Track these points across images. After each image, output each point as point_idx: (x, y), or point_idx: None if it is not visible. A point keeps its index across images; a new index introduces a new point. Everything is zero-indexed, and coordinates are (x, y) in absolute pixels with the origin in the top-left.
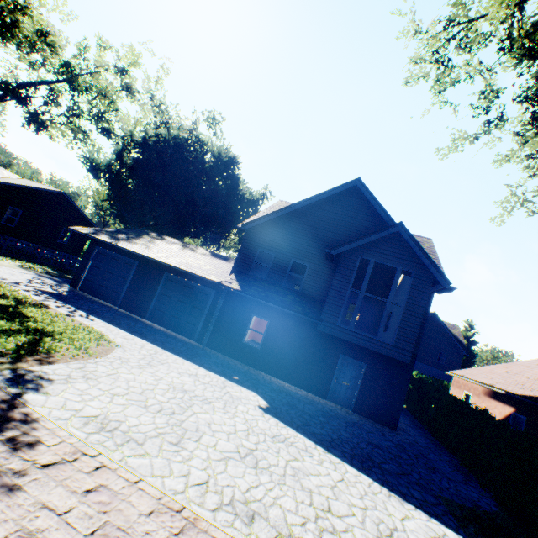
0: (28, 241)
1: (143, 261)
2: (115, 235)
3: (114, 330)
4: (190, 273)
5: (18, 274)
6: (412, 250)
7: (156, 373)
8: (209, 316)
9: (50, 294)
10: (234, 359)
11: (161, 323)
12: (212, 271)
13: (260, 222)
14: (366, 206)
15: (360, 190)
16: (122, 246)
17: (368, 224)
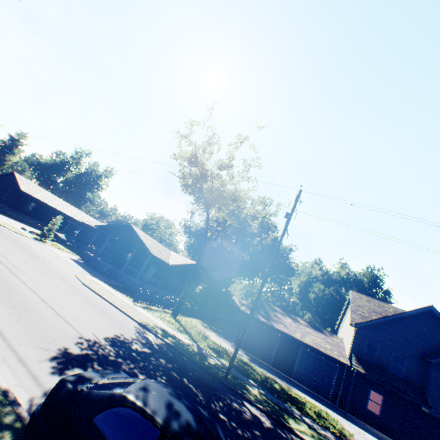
0: (175, 294)
1: (284, 335)
2: (260, 313)
3: (312, 400)
4: (328, 355)
5: (220, 340)
6: None
7: None
8: (337, 384)
9: (254, 362)
10: (361, 420)
11: (302, 382)
12: (333, 350)
13: (366, 323)
14: (439, 323)
15: (433, 312)
16: (278, 328)
17: None
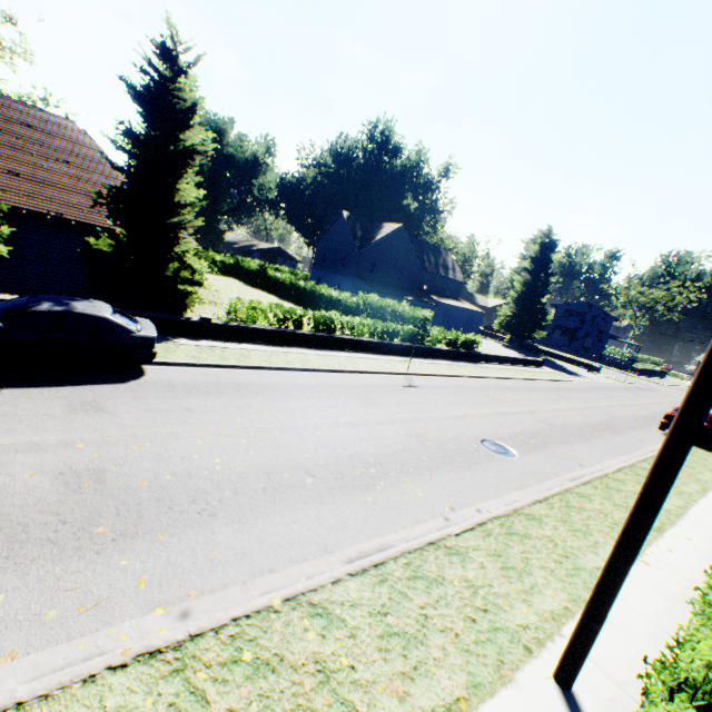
0: None
1: None
2: None
3: None
4: None
5: None
6: None
7: None
8: None
9: None
10: None
11: None
12: None
13: None
14: None
15: None
16: None
17: None
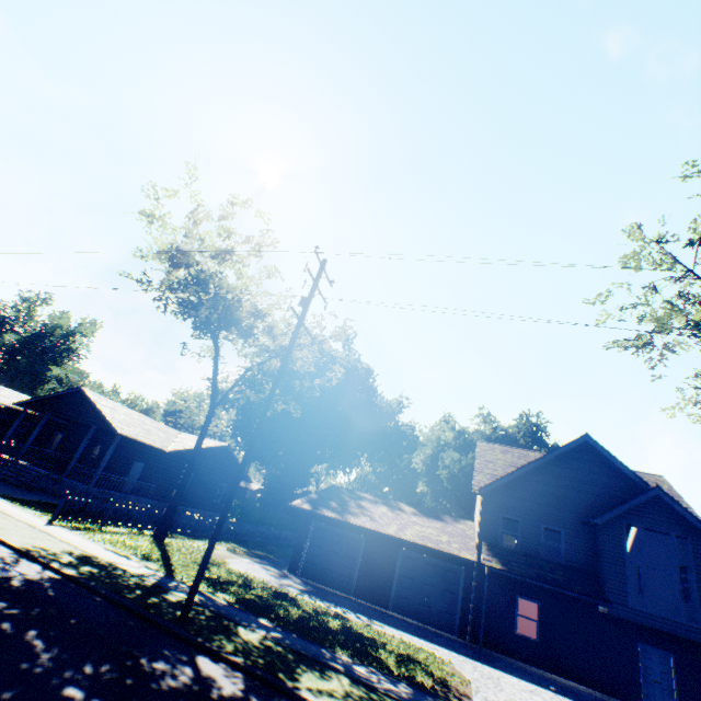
0: (192, 507)
1: (370, 535)
2: (330, 505)
3: (412, 638)
4: (441, 551)
5: (255, 567)
6: (676, 511)
7: (516, 694)
8: (465, 601)
9: (312, 594)
10: (510, 657)
11: (409, 613)
12: (453, 542)
13: (496, 484)
14: (602, 460)
15: (590, 445)
16: (356, 523)
17: (611, 480)
